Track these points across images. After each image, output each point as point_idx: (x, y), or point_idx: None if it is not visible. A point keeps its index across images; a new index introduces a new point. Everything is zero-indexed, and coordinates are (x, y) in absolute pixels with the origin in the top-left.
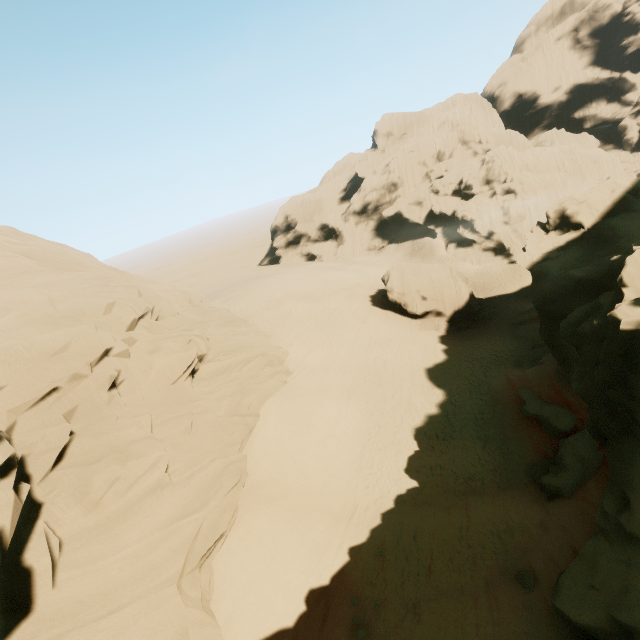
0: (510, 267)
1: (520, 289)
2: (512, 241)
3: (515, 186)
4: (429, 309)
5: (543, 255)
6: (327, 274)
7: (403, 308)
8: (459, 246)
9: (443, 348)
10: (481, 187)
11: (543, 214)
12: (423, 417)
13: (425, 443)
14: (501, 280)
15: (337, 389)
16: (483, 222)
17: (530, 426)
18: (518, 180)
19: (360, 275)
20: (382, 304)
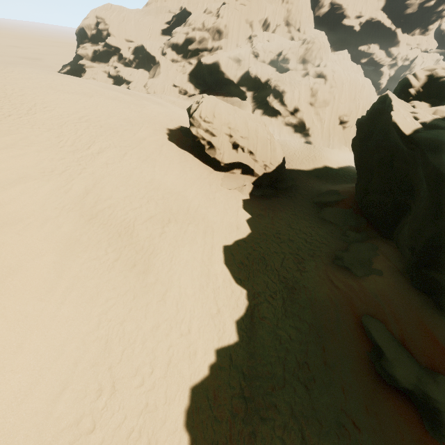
0: (306, 146)
1: (314, 169)
2: (313, 122)
3: (328, 72)
4: (237, 162)
5: (429, 121)
6: (124, 92)
7: (206, 153)
8: (265, 114)
9: (247, 217)
10: (297, 64)
11: (341, 107)
12: (210, 353)
13: (207, 440)
14: (298, 156)
15: (44, 274)
16: (293, 96)
17: (395, 409)
18: (331, 67)
19: (163, 107)
20: (181, 142)
